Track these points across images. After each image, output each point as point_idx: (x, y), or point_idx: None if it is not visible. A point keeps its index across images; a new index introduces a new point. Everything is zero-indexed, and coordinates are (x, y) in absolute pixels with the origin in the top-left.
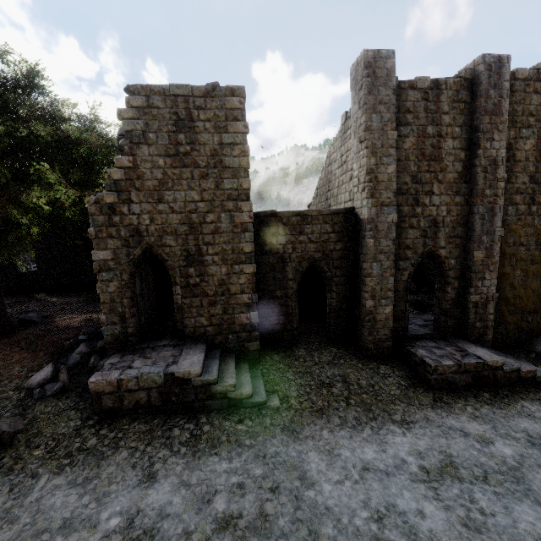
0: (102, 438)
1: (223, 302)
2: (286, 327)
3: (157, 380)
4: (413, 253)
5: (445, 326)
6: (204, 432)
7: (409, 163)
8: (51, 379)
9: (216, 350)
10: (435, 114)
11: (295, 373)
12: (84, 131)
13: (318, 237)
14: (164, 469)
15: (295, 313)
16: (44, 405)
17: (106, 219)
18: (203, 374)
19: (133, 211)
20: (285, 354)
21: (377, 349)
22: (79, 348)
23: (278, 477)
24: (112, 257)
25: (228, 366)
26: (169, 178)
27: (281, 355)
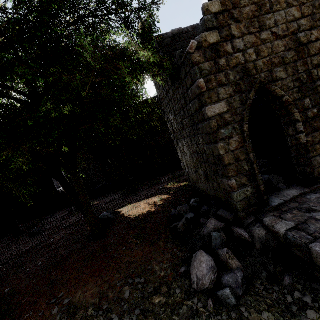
0: None
1: None
2: None
3: None
4: None
5: None
6: None
7: None
8: (217, 270)
9: None
10: None
11: None
12: None
13: None
14: None
15: None
16: (253, 311)
17: (212, 65)
18: None
19: (237, 48)
20: None
21: None
22: (210, 225)
23: None
24: (227, 108)
25: None
26: None
27: None
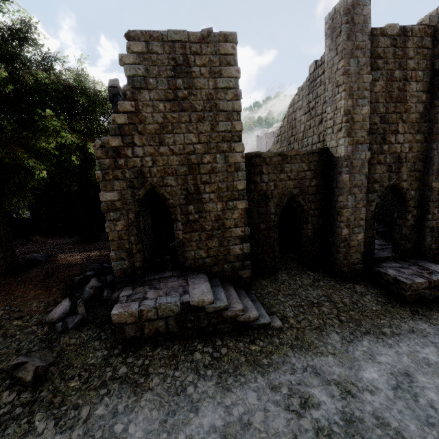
0: (131, 366)
1: (219, 235)
2: (269, 256)
3: (174, 309)
4: (380, 186)
5: (405, 249)
6: (223, 354)
7: (378, 105)
8: (69, 312)
9: (215, 279)
10: (402, 59)
11: (285, 295)
12: (84, 78)
13: (296, 175)
14: (197, 392)
15: (276, 243)
16: (68, 337)
17: (112, 162)
18: (214, 302)
19: (136, 154)
20: (270, 279)
21: (350, 271)
22: (91, 283)
23: (303, 393)
24: (119, 198)
25: (230, 292)
26: (169, 122)
27: (268, 280)
